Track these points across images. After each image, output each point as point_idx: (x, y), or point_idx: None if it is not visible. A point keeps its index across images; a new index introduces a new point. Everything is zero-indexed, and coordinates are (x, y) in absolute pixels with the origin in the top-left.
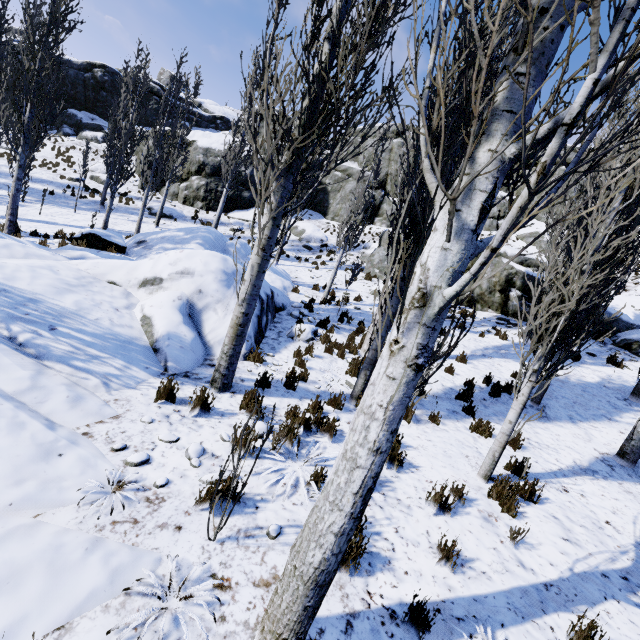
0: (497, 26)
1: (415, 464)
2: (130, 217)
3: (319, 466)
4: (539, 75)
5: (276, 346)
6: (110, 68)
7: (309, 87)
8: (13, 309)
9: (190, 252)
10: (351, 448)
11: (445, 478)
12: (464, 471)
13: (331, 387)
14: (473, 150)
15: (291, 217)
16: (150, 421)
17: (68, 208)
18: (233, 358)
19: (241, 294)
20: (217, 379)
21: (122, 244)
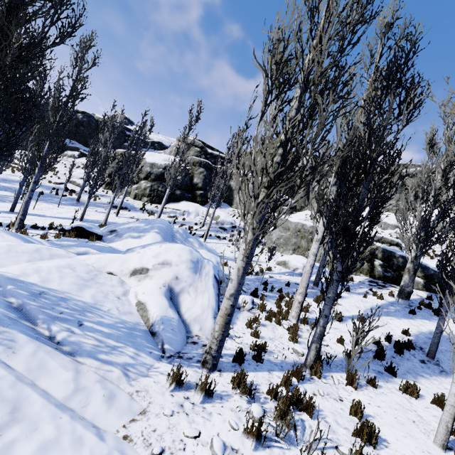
0: None
1: (383, 436)
2: (97, 209)
3: (316, 450)
4: None
5: None
6: (88, 113)
7: (283, 151)
8: (51, 309)
9: (167, 247)
10: None
11: (413, 451)
12: (421, 440)
13: (284, 356)
14: None
15: (215, 210)
16: (171, 414)
17: (53, 204)
18: (221, 342)
19: (229, 290)
20: (208, 360)
21: (100, 233)
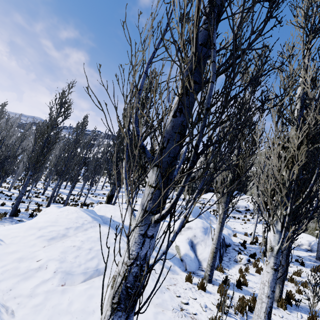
0: (269, 194)
1: None
2: None
3: None
4: (287, 196)
5: (229, 265)
6: (156, 149)
7: (231, 171)
8: None
9: (190, 219)
10: (260, 295)
11: None
12: None
13: None
14: (272, 215)
15: None
16: (185, 288)
17: (141, 198)
18: (212, 267)
19: (214, 239)
20: (206, 276)
21: None
